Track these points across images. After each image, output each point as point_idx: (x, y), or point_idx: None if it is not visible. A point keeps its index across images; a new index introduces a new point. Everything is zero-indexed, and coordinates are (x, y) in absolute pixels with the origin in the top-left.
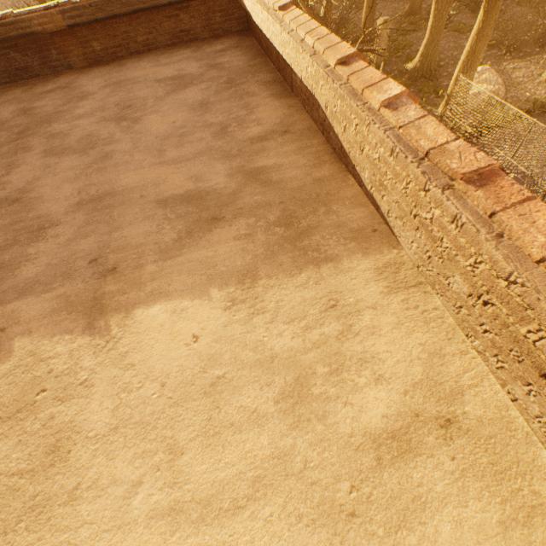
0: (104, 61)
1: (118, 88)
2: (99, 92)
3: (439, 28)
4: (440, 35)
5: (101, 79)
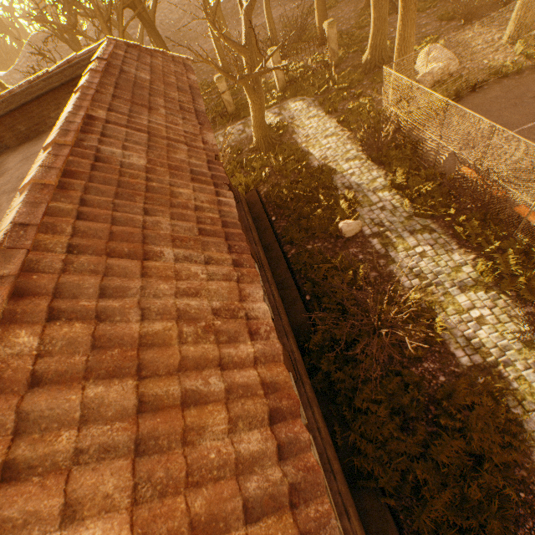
0: (31, 137)
1: (27, 161)
2: (14, 168)
3: (382, 18)
4: (384, 24)
5: (22, 155)
